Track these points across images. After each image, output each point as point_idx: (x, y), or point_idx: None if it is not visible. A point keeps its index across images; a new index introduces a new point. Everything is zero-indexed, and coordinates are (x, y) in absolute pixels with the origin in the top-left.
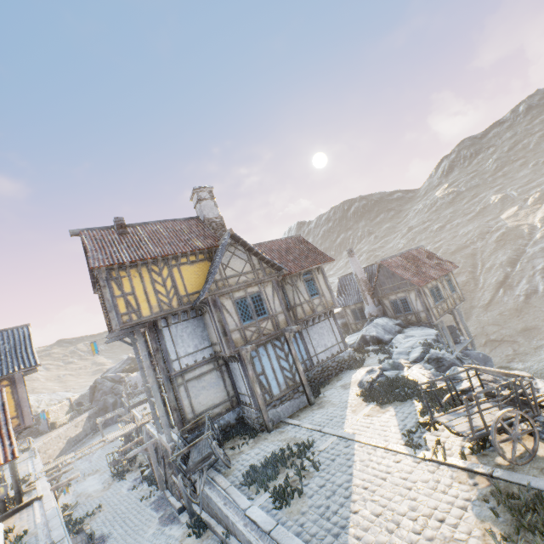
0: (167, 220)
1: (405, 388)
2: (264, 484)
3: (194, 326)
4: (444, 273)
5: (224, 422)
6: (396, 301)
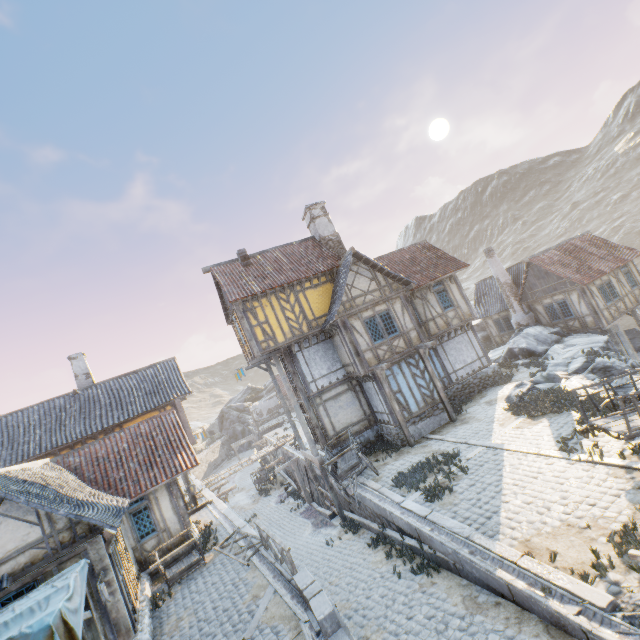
0: (284, 245)
1: (561, 399)
2: (414, 485)
3: (324, 349)
4: (619, 264)
5: (364, 438)
6: (552, 305)
